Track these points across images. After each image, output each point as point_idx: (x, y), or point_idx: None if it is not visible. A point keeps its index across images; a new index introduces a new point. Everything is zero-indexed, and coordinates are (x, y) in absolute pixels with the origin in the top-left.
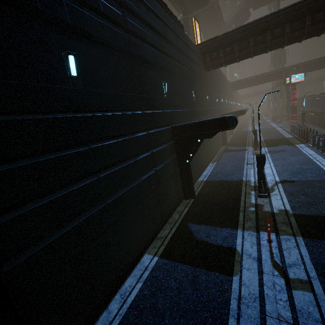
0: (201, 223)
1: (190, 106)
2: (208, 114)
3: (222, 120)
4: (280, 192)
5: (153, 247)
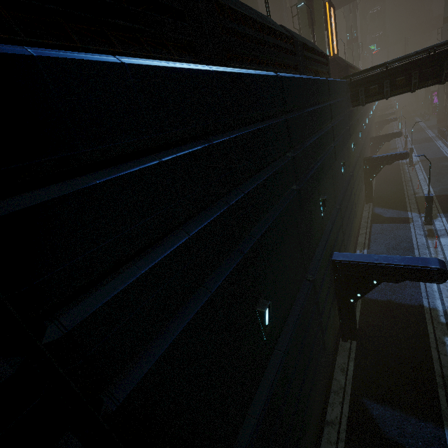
0: (383, 402)
1: (340, 191)
2: (355, 176)
3: (421, 270)
4: None
5: (327, 440)
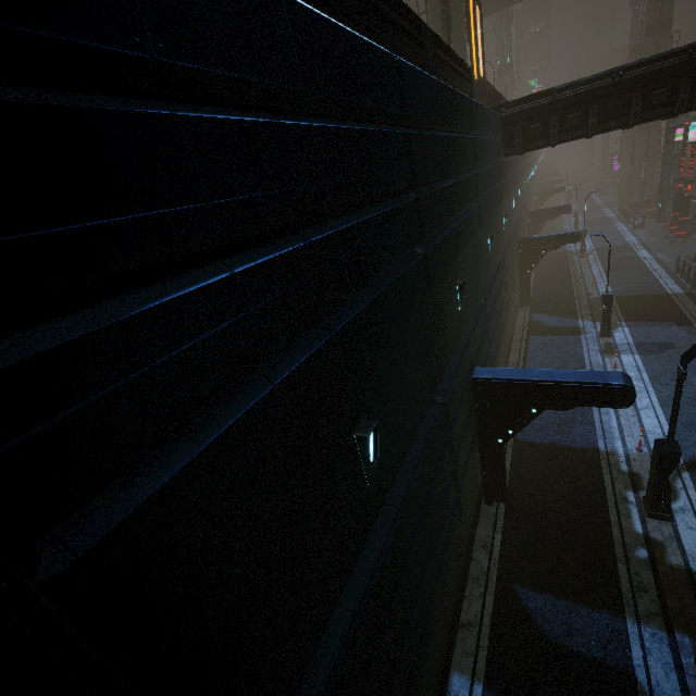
0: (542, 589)
1: (485, 279)
2: (507, 263)
3: (599, 389)
4: (691, 502)
5: (461, 651)
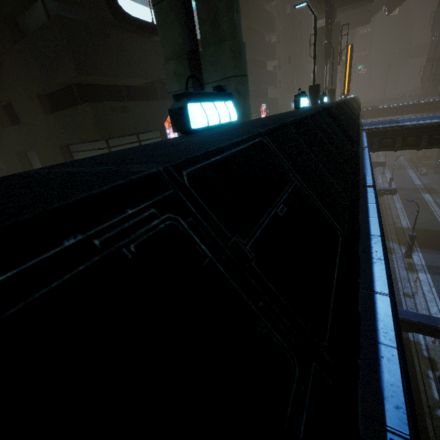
0: None
1: None
2: None
3: (431, 328)
4: None
5: None
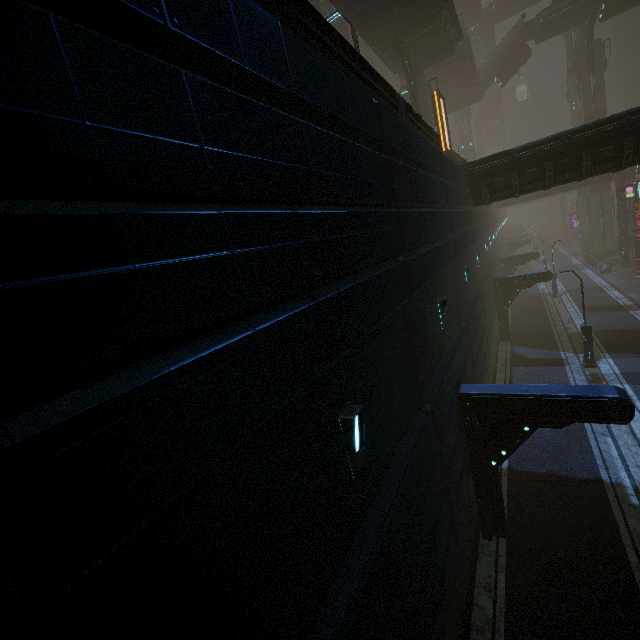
0: None
1: (465, 306)
2: (484, 296)
3: (593, 402)
4: None
5: None
